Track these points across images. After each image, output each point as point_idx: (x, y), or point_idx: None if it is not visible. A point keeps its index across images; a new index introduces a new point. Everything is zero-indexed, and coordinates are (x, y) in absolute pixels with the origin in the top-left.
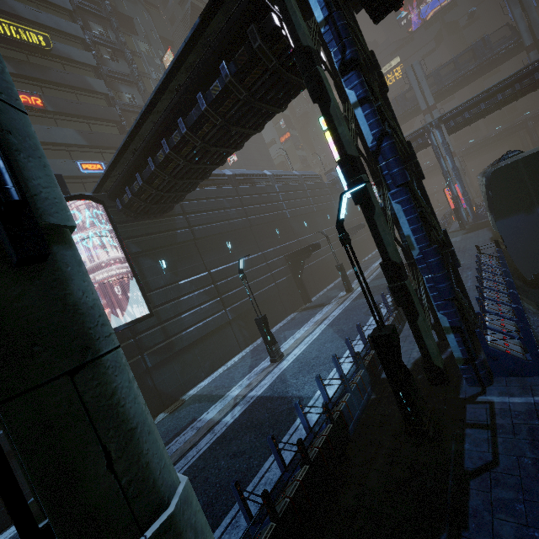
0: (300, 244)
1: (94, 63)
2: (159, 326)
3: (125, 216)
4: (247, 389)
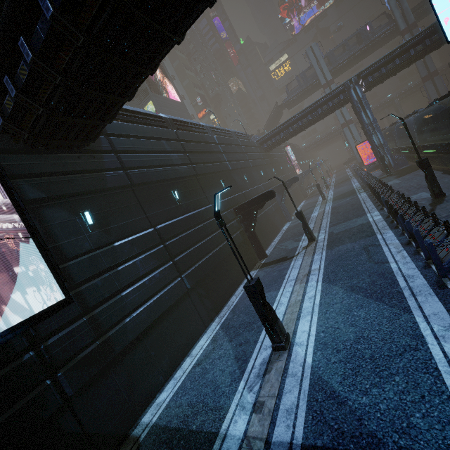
0: (244, 197)
1: None
2: (85, 316)
3: (12, 140)
4: (262, 419)
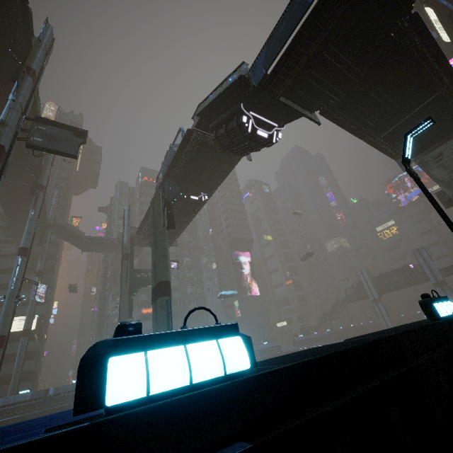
0: None
1: (178, 285)
2: None
3: None
4: None
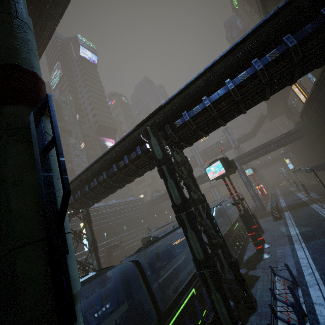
0: (118, 239)
1: None
2: None
3: None
4: None
